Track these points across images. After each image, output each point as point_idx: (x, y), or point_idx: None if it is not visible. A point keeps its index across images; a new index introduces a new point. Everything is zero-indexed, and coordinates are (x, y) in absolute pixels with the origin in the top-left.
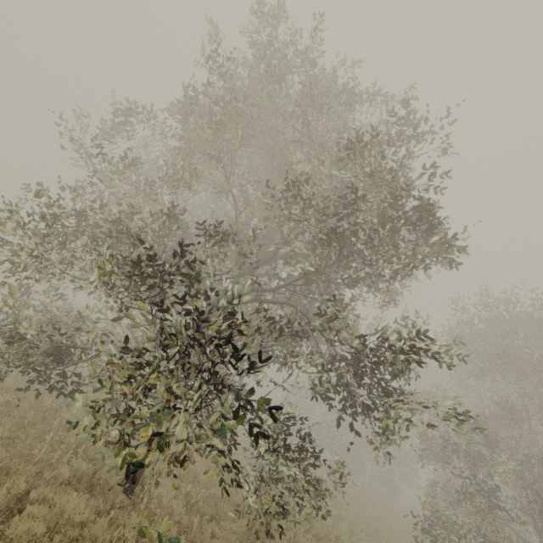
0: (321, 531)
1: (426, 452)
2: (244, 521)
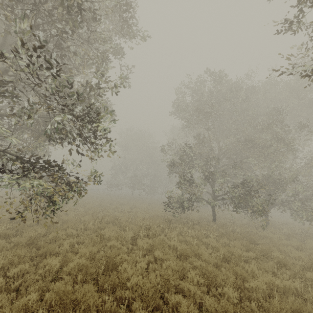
0: (109, 219)
1: (170, 171)
2: (42, 229)
